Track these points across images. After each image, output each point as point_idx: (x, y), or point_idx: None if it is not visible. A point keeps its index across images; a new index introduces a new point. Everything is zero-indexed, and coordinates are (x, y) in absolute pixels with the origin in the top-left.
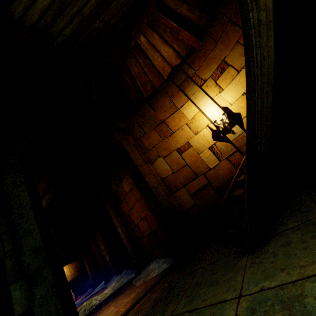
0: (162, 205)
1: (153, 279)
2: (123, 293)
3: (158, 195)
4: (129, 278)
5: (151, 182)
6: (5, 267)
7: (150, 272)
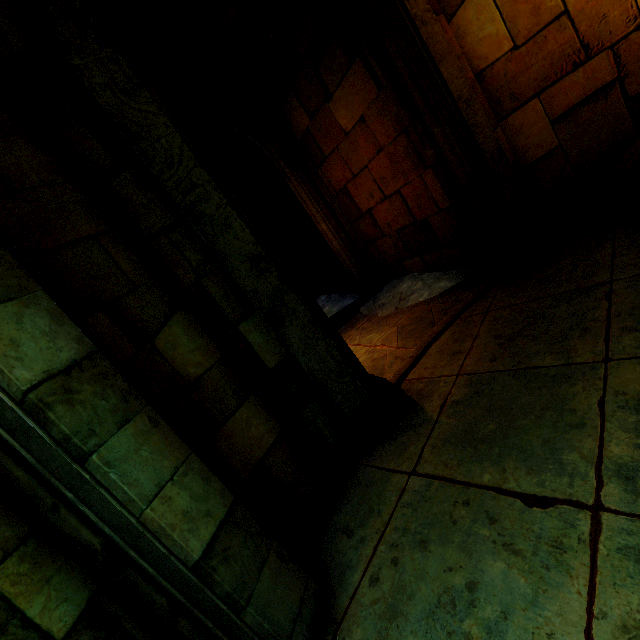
0: (483, 151)
1: (425, 305)
2: (352, 327)
3: (473, 125)
4: (342, 306)
5: (455, 83)
6: (211, 296)
7: (407, 296)
